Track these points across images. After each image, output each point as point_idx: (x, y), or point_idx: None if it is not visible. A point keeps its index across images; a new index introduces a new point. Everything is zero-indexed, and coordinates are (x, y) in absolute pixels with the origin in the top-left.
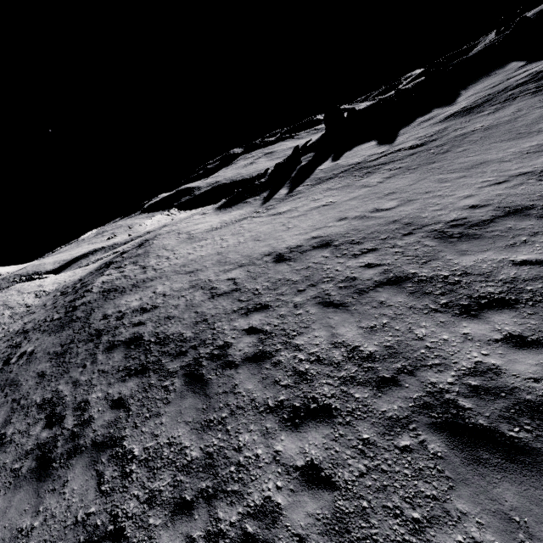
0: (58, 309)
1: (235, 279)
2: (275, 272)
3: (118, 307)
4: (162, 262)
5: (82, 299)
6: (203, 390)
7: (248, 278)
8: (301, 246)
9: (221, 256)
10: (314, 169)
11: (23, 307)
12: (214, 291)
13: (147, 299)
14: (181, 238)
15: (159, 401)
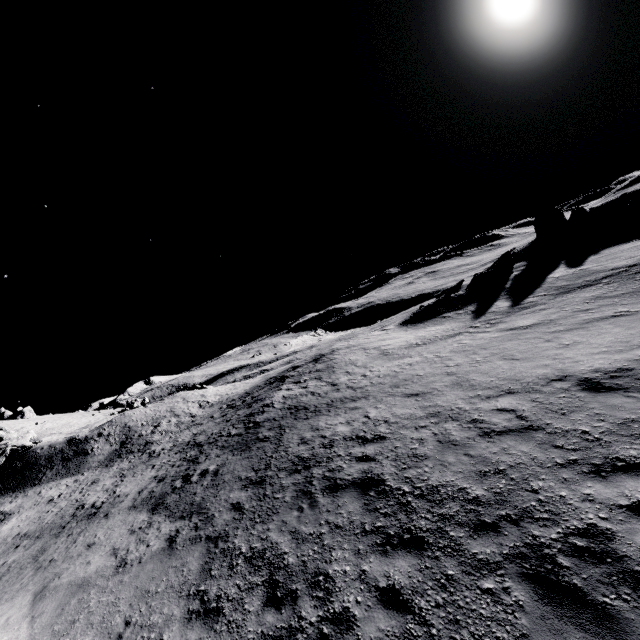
0: (234, 423)
1: (515, 411)
2: (606, 407)
3: (318, 430)
4: (358, 380)
5: (263, 414)
6: (610, 632)
7: (544, 412)
8: (631, 369)
9: (457, 377)
10: (542, 277)
11: (188, 416)
12: (482, 425)
13: (359, 424)
14: (371, 354)
15: (492, 624)
